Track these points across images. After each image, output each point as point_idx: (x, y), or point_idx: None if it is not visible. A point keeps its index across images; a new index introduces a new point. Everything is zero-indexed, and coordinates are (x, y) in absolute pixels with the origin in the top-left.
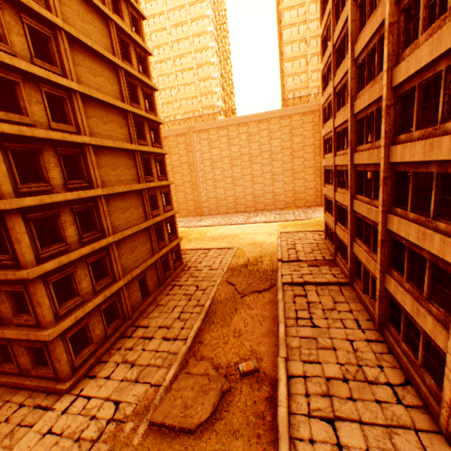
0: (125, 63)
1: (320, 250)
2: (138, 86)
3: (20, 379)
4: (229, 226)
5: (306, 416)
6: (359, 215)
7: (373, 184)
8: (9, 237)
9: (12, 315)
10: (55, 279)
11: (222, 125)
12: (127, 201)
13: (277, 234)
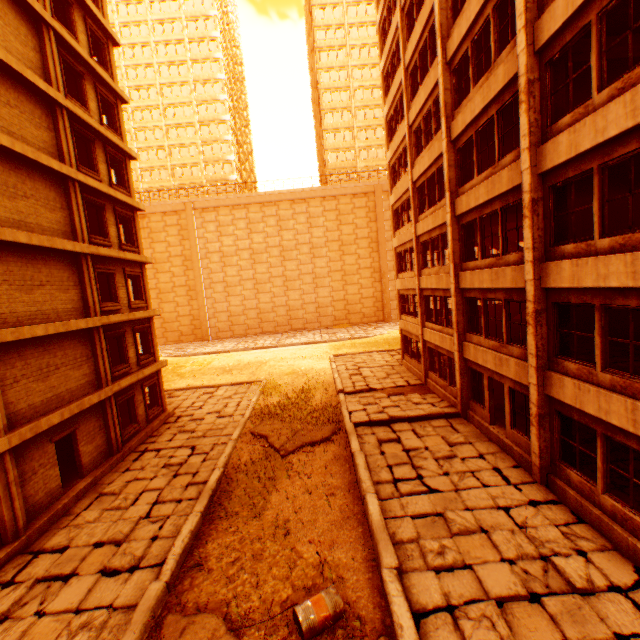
0: (61, 26)
1: (399, 373)
2: (87, 78)
3: None
4: (251, 351)
5: None
6: (472, 293)
7: (501, 231)
8: None
9: None
10: None
11: (239, 202)
12: (39, 270)
13: (328, 358)
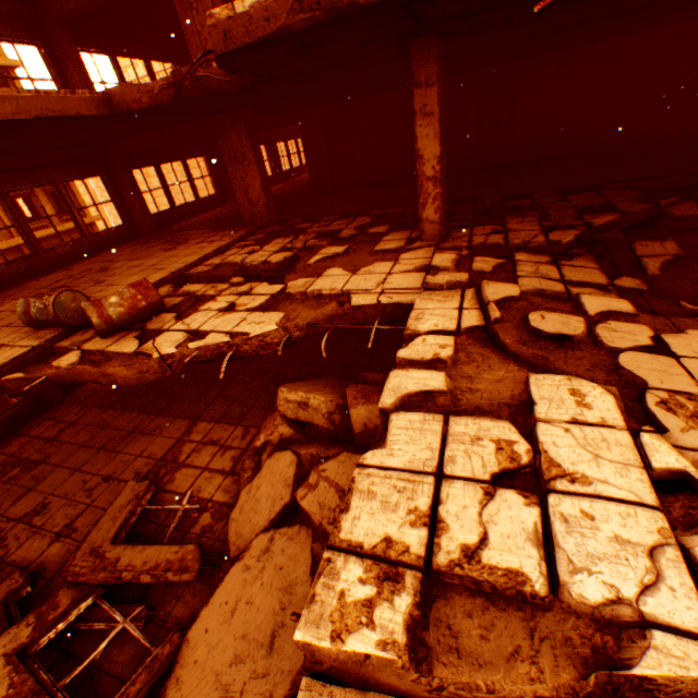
0: None
1: None
2: None
3: None
4: None
5: None
6: None
7: None
8: None
9: None
10: None
11: None
12: None
13: None
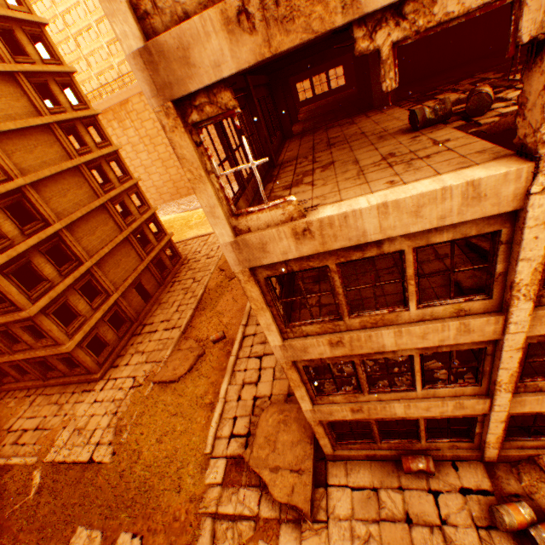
0: (20, 60)
1: None
2: (49, 81)
3: (66, 379)
4: None
5: (247, 358)
6: None
7: None
8: (0, 291)
9: (36, 341)
10: (53, 310)
11: None
12: (92, 222)
13: None
